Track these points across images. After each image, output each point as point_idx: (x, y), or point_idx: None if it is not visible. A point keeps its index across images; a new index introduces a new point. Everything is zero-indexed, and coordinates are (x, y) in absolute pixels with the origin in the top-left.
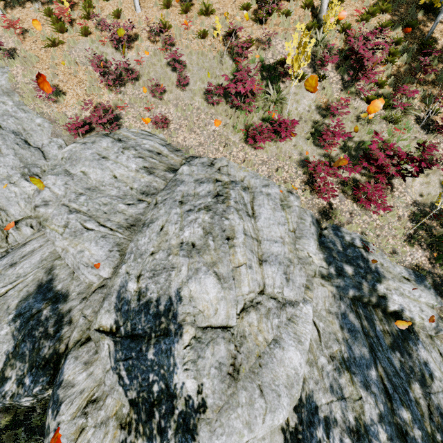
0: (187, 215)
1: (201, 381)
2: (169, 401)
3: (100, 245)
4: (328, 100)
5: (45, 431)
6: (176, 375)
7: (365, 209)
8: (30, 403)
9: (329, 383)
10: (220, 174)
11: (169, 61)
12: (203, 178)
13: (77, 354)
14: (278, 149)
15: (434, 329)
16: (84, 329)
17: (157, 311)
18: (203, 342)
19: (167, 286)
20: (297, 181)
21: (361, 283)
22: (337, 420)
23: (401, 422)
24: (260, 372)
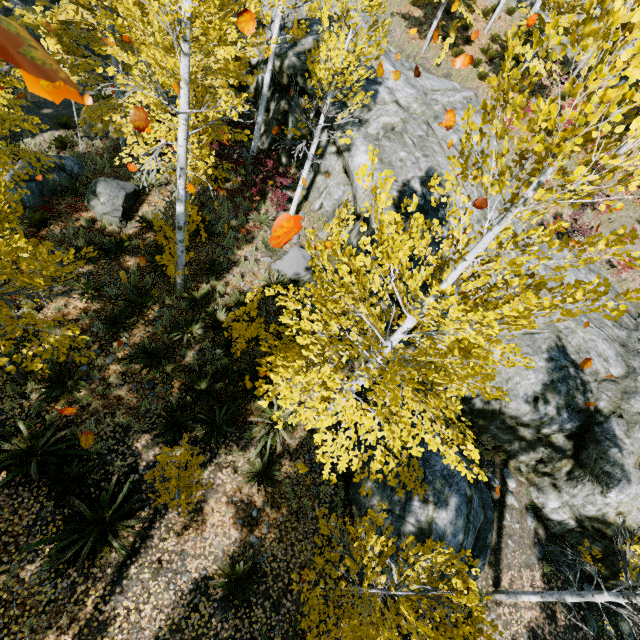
0: None
1: None
2: None
3: (606, 345)
4: None
5: (608, 461)
6: None
7: None
8: (545, 433)
9: None
10: None
11: None
12: None
13: (617, 421)
14: None
15: None
16: (614, 406)
17: None
18: None
19: None
20: None
21: None
22: None
23: None
24: None
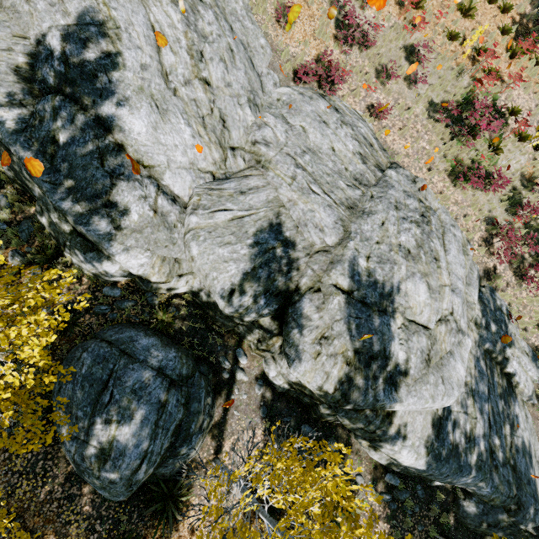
0: (403, 222)
1: (409, 356)
2: (384, 360)
3: (327, 213)
4: (533, 173)
5: (288, 343)
6: (393, 345)
7: (520, 285)
8: (248, 320)
9: (461, 400)
10: (421, 195)
11: (409, 47)
12: (409, 192)
13: (312, 297)
14: (475, 197)
15: (528, 397)
16: (314, 280)
17: (382, 292)
18: (410, 330)
19: (391, 276)
20: (477, 234)
21: (497, 342)
22: (460, 424)
23: (492, 444)
24: (442, 369)
